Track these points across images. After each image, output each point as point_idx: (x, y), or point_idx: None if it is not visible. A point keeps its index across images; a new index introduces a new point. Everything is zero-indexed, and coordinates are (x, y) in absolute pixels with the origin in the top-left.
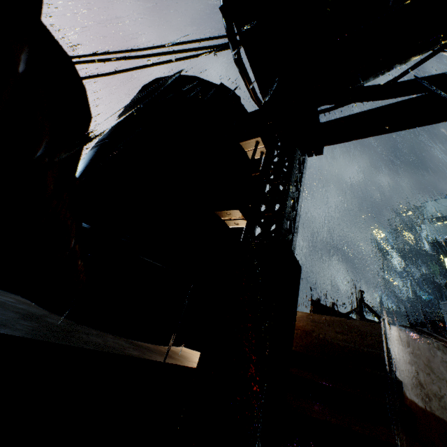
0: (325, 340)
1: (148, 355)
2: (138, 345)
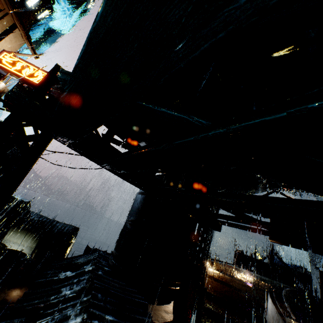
0: (234, 290)
1: (157, 318)
2: (152, 306)
